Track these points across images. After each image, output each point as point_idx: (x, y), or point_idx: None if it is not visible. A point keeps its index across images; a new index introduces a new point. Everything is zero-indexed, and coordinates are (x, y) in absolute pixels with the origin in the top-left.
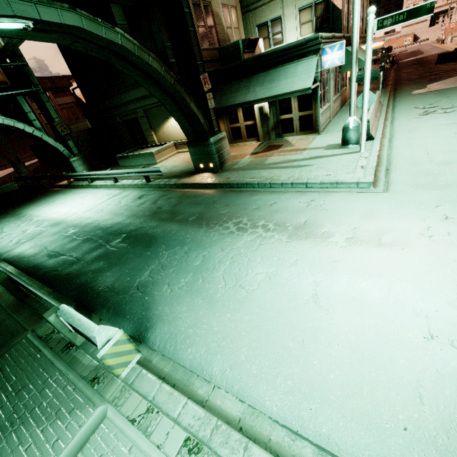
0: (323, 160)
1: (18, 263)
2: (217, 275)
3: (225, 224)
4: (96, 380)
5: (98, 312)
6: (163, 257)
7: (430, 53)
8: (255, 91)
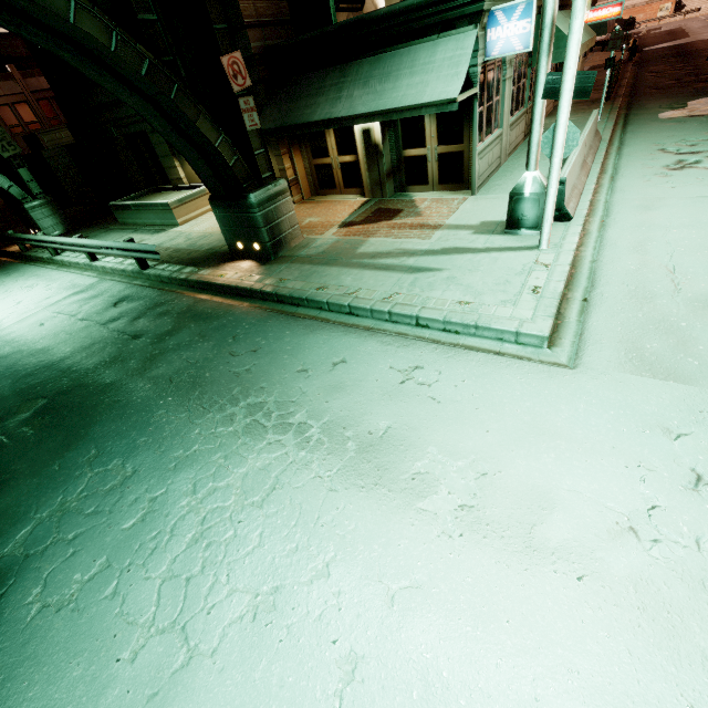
0: (463, 259)
1: None
2: (150, 578)
3: (230, 407)
4: None
5: None
6: (76, 486)
7: (701, 37)
8: (351, 97)
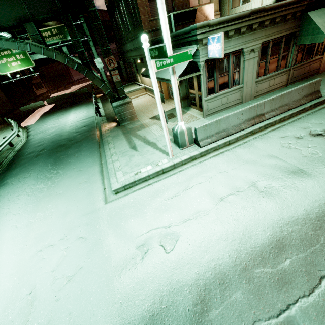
0: (147, 150)
1: (23, 144)
2: (8, 198)
3: (55, 170)
4: None
5: None
6: (25, 174)
7: None
8: None
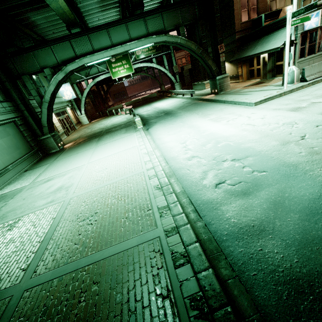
0: (260, 92)
1: (140, 116)
2: (171, 122)
3: (191, 112)
4: (136, 131)
5: (145, 125)
6: (167, 118)
7: None
8: (256, 49)
